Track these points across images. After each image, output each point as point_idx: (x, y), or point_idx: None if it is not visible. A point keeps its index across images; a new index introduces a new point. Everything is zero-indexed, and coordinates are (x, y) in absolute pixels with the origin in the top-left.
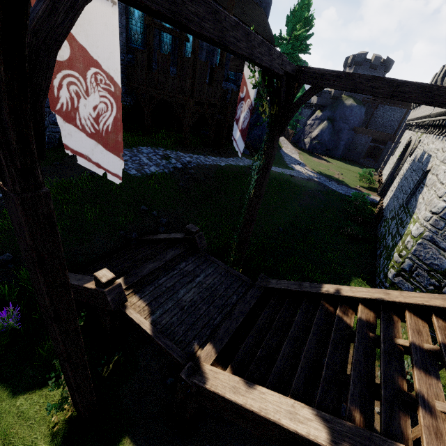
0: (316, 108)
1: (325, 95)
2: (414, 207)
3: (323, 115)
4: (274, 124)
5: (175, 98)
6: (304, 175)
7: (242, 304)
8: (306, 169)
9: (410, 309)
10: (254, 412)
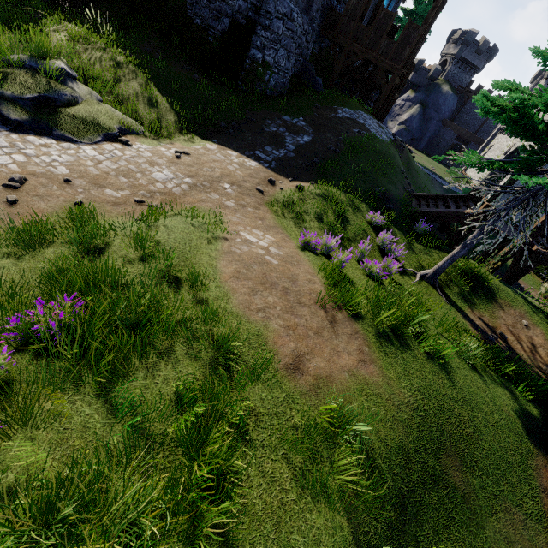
0: (408, 86)
1: (422, 72)
2: None
3: (416, 97)
4: None
5: (384, 63)
6: None
7: None
8: None
9: None
10: None
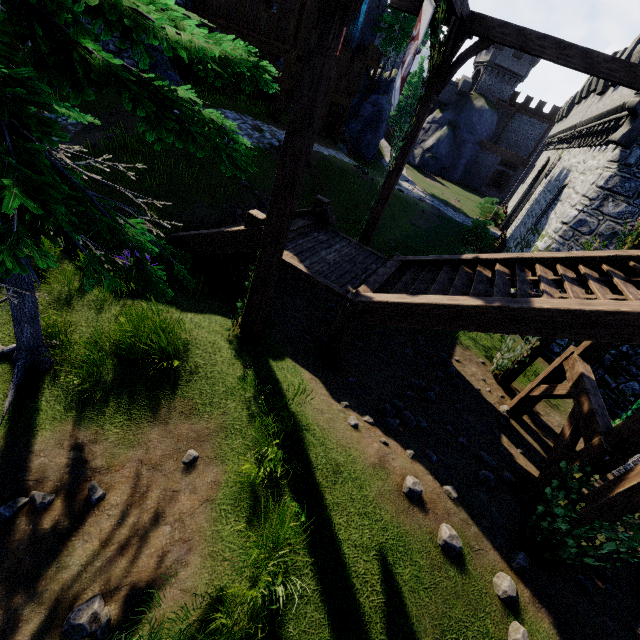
0: (435, 106)
1: (449, 87)
2: (544, 225)
3: (443, 117)
4: (434, 79)
5: (270, 45)
6: (414, 194)
7: (385, 269)
8: (416, 188)
9: (539, 264)
10: (423, 304)
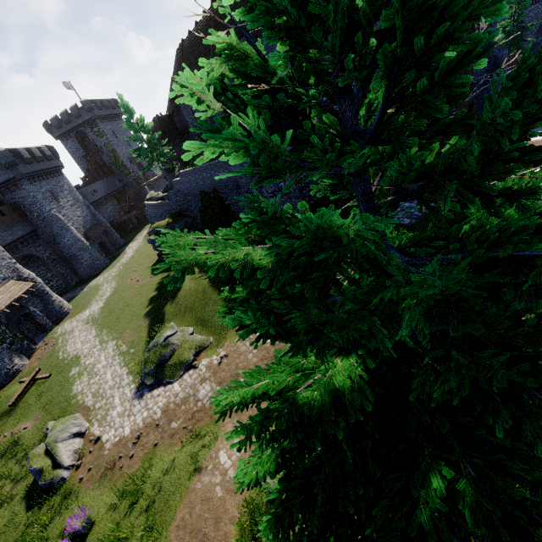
0: None
1: None
2: None
3: None
4: None
5: None
6: None
7: None
8: None
9: None
10: None
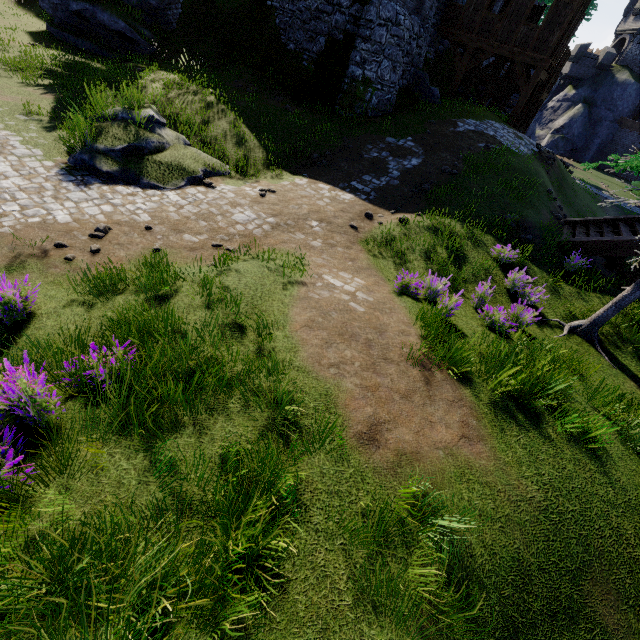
0: (565, 82)
1: (586, 60)
2: None
3: (578, 94)
4: None
5: (523, 56)
6: None
7: None
8: None
9: None
10: None
